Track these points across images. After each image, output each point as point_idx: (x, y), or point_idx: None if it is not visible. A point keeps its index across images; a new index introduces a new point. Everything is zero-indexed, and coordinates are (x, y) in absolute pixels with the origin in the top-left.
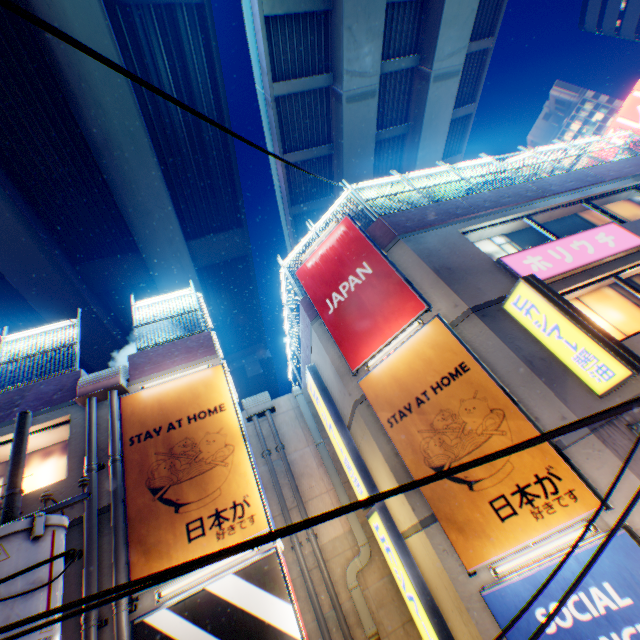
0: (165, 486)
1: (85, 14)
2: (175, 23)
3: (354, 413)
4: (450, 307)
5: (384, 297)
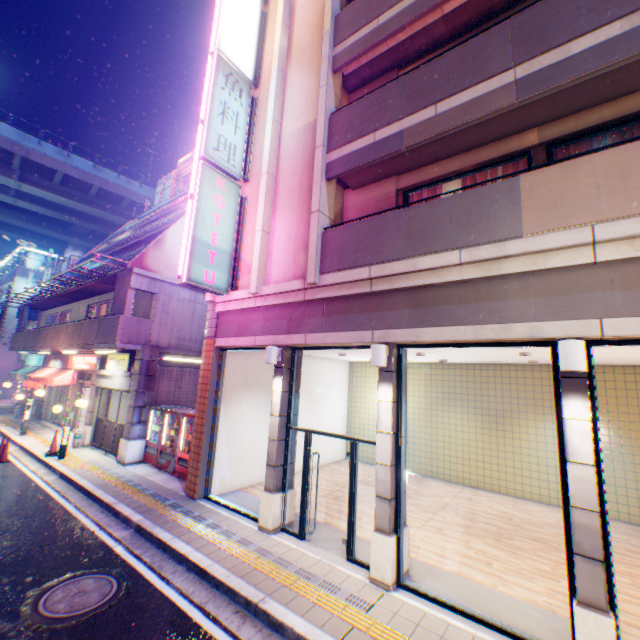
0: None
1: None
2: None
3: None
4: None
5: None
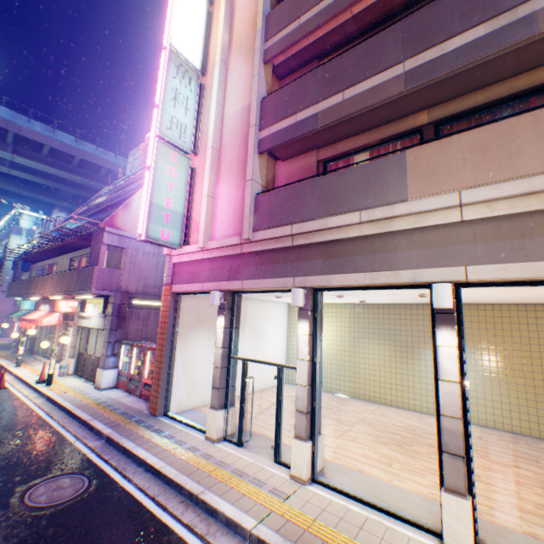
0: None
1: None
2: None
3: None
4: None
5: None
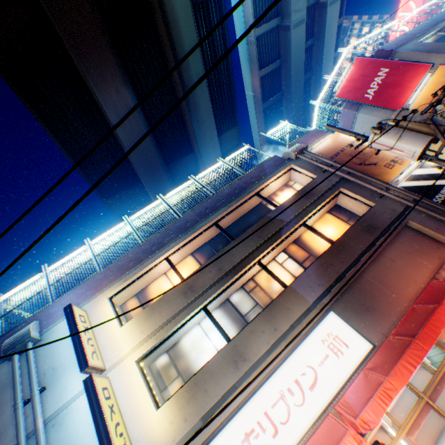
0: (361, 163)
1: (184, 12)
2: (208, 10)
3: None
4: (442, 61)
5: (402, 75)
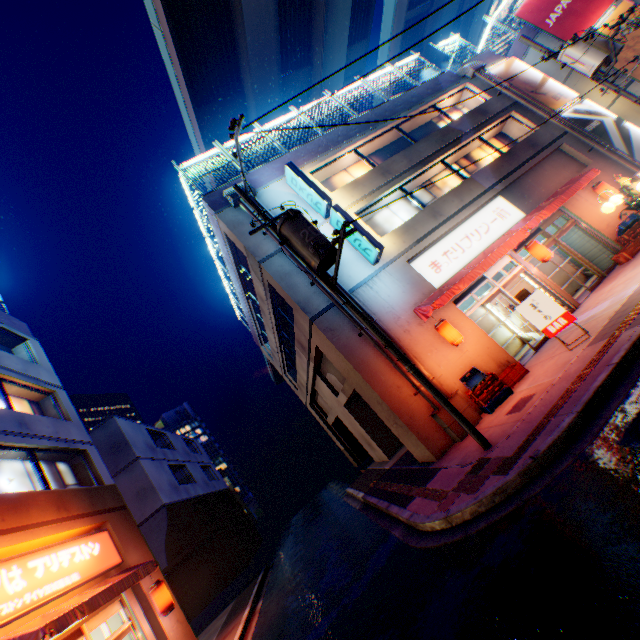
0: (532, 92)
1: None
2: None
3: (571, 74)
4: None
5: (588, 4)
